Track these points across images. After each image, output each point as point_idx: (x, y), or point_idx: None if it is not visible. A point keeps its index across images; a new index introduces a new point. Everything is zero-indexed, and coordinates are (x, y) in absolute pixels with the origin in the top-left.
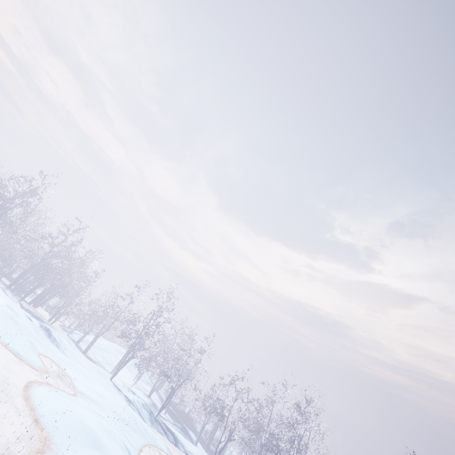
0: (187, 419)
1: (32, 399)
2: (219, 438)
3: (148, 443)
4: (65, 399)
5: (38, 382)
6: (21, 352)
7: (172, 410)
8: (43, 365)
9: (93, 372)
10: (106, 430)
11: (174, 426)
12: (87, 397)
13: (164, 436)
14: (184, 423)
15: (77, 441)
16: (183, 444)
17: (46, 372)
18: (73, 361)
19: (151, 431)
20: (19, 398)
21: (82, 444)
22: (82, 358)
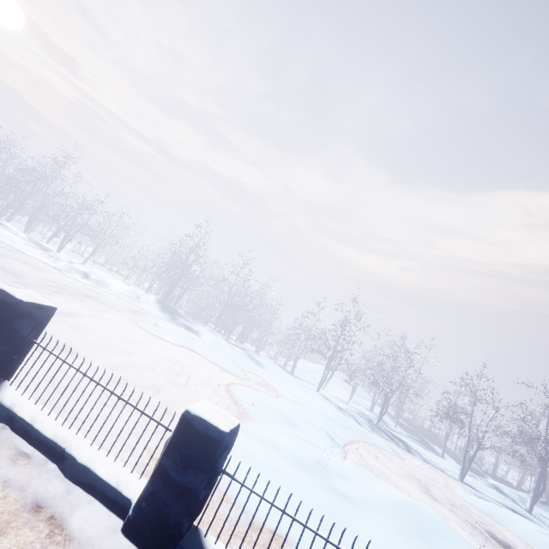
0: (432, 437)
1: (232, 391)
2: (488, 460)
3: (363, 440)
4: (262, 395)
5: (239, 384)
6: (225, 366)
7: (406, 425)
8: (245, 376)
9: (297, 385)
10: (300, 416)
11: (409, 439)
12: (289, 399)
13: (391, 442)
14: (429, 440)
15: (271, 418)
16: (418, 452)
17: (248, 380)
18: (276, 376)
19: (367, 433)
20: (221, 389)
21: (274, 420)
22: (286, 375)
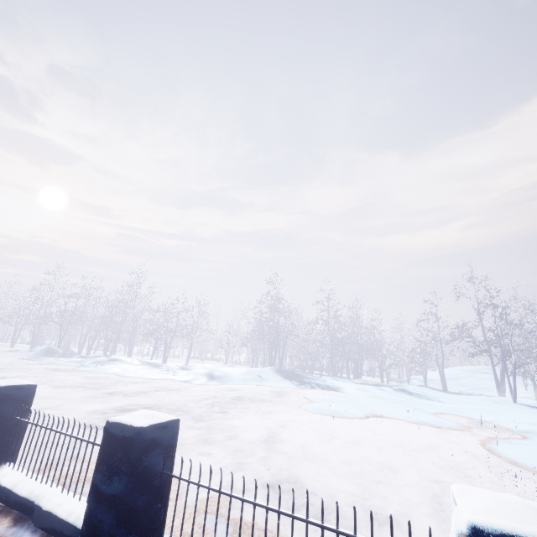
0: None
1: (517, 462)
2: None
3: None
4: (536, 447)
5: (484, 441)
6: (428, 421)
7: None
8: (455, 423)
9: (489, 404)
10: None
11: None
12: None
13: None
14: None
15: None
16: None
17: (467, 427)
18: (460, 405)
19: None
20: (509, 467)
21: None
22: (460, 397)
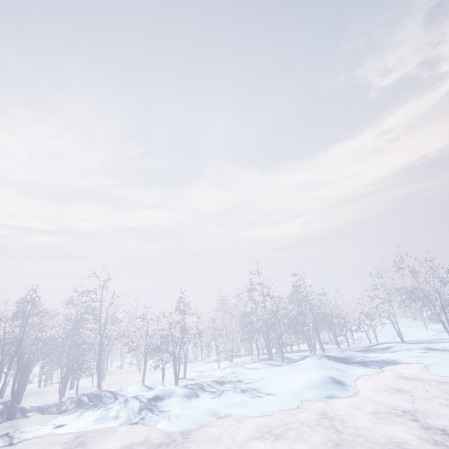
0: None
1: None
2: None
3: None
4: None
5: None
6: None
7: None
8: None
9: None
10: None
11: None
12: None
13: None
14: None
15: None
16: None
17: None
18: None
19: None
20: None
21: None
22: None
